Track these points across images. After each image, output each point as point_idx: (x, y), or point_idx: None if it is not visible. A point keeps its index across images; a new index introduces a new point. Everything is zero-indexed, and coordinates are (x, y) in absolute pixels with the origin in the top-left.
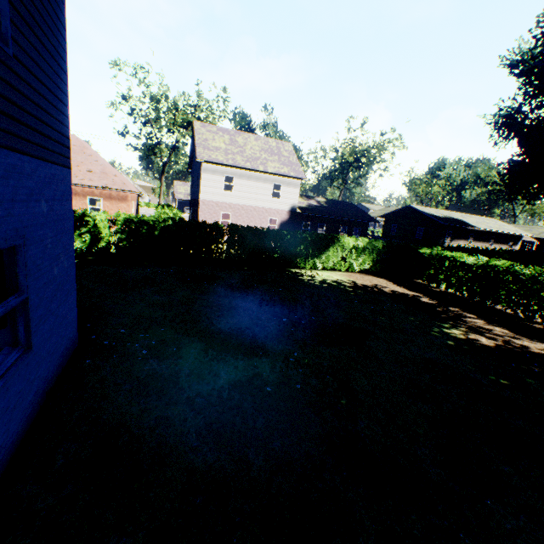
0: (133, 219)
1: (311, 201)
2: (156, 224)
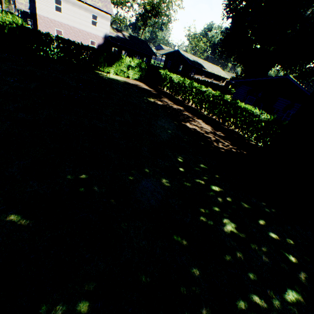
0: None
1: (119, 33)
2: (5, 25)
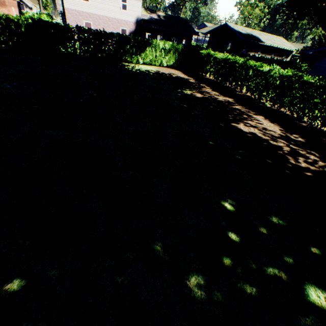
0: (1, 17)
1: (153, 15)
2: (21, 23)
